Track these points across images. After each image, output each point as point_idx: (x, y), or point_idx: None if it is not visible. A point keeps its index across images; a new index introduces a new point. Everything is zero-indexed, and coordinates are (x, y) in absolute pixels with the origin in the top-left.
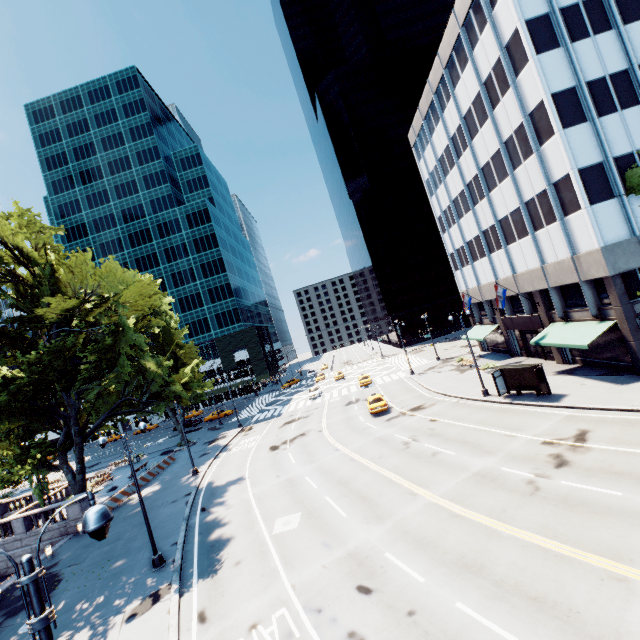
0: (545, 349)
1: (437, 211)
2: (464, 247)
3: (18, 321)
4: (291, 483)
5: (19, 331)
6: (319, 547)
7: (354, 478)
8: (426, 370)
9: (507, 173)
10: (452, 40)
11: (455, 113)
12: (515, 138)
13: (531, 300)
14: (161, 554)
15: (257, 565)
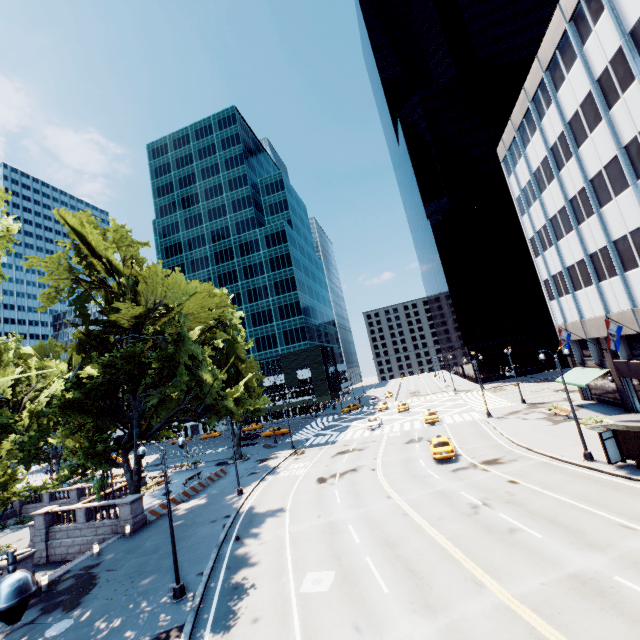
0: None
1: (529, 231)
2: (563, 273)
3: (96, 325)
4: (331, 529)
5: (98, 334)
6: (348, 628)
7: (404, 540)
8: (507, 414)
9: (627, 183)
10: (556, 38)
11: (557, 119)
12: None
13: None
14: (183, 584)
15: (274, 630)
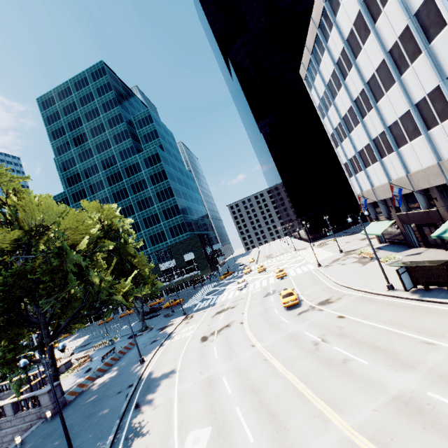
0: (445, 240)
1: (329, 129)
2: (356, 156)
3: None
4: (210, 383)
5: None
6: None
7: (265, 385)
8: (331, 262)
9: (394, 80)
10: None
11: (338, 39)
12: (400, 43)
13: (428, 196)
14: None
15: None
